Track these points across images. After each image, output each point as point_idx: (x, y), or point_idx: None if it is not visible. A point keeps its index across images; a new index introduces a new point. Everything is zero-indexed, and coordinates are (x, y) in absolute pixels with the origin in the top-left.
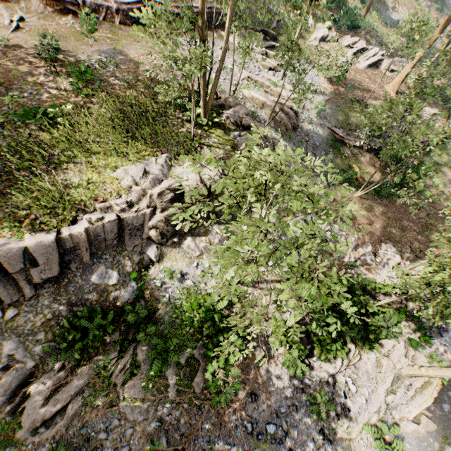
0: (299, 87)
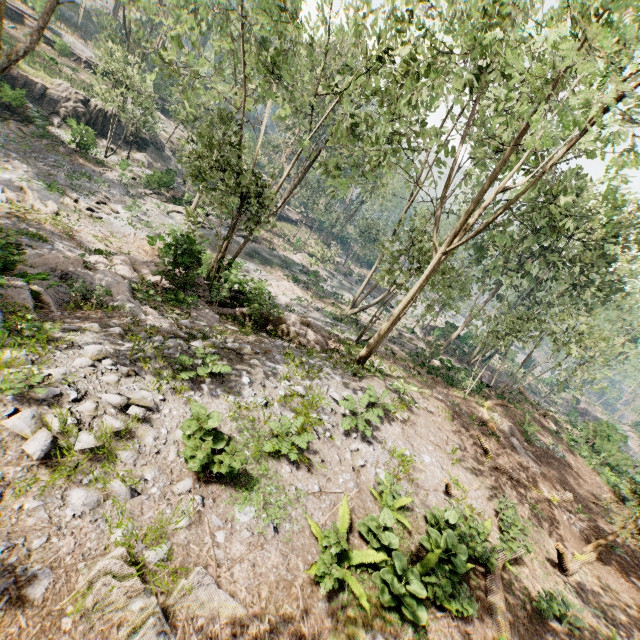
0: None
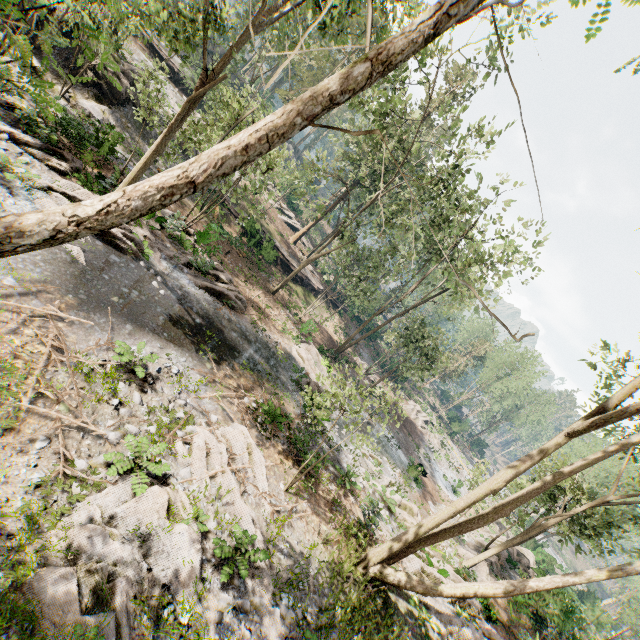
0: None
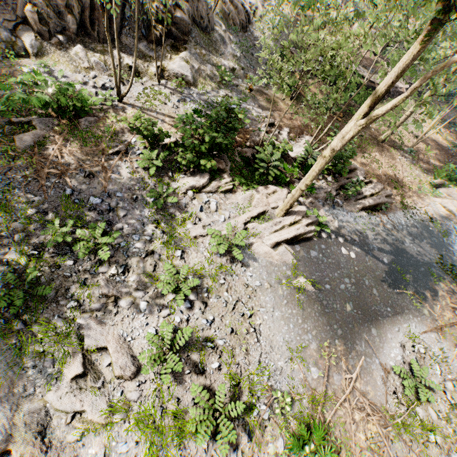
0: (262, 4)
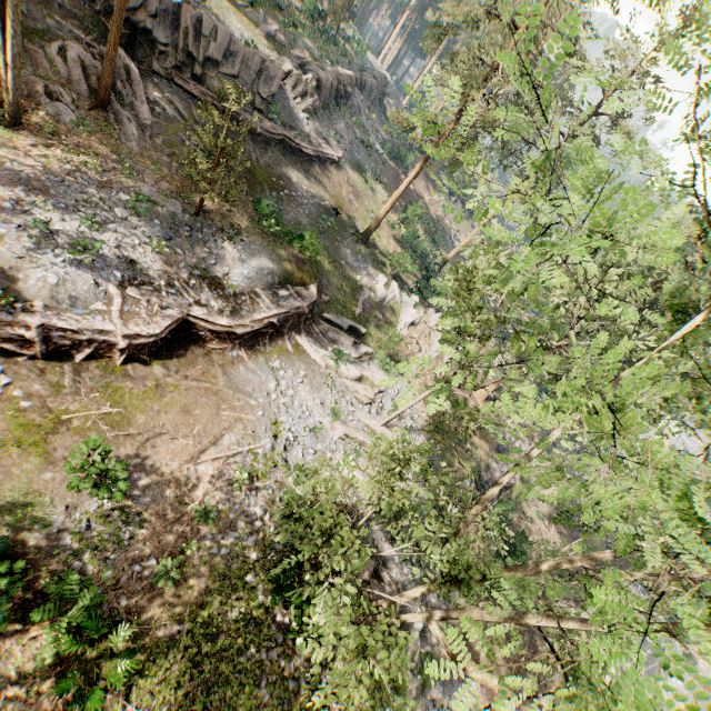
0: (399, 423)
